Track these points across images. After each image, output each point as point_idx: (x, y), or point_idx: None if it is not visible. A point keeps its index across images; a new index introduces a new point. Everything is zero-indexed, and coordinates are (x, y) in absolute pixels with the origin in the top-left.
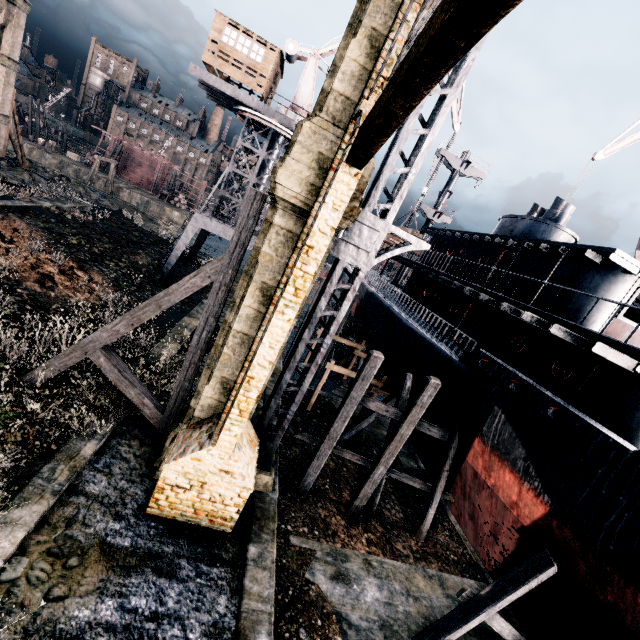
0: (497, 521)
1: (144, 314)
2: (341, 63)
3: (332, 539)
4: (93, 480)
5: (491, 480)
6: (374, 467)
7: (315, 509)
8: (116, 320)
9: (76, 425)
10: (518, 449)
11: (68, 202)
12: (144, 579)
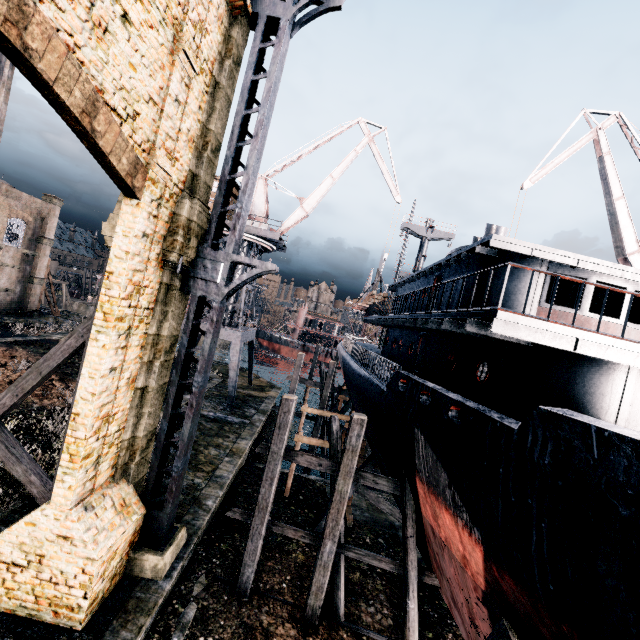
0: (466, 596)
1: (27, 383)
2: None
3: None
4: None
5: (442, 532)
6: (320, 543)
7: (257, 615)
8: (3, 393)
9: None
10: (442, 474)
11: None
12: None
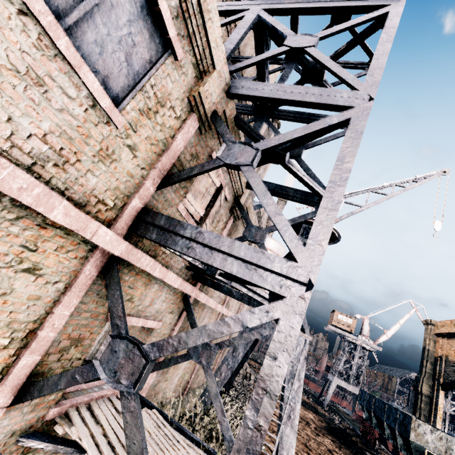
0: None
1: None
2: (426, 367)
3: None
4: None
5: None
6: None
7: None
8: None
9: None
10: None
11: None
12: None
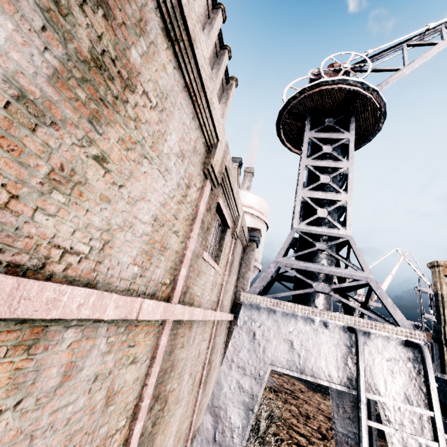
0: None
1: None
2: (444, 314)
3: None
4: None
5: None
6: None
7: None
8: None
9: None
10: None
11: None
12: None
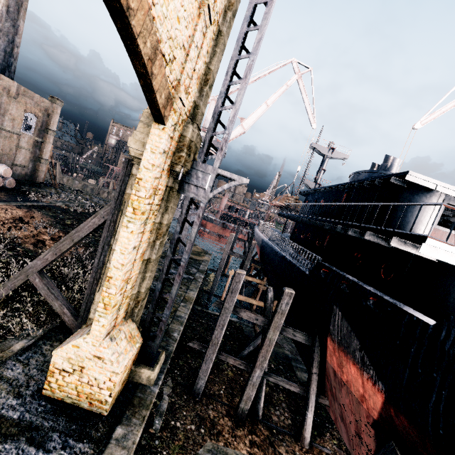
0: (357, 418)
1: (63, 246)
2: None
3: (216, 437)
4: (12, 367)
5: (344, 376)
6: (252, 370)
7: (206, 410)
8: (46, 251)
9: (15, 328)
10: (354, 341)
11: (74, 202)
12: (16, 446)
